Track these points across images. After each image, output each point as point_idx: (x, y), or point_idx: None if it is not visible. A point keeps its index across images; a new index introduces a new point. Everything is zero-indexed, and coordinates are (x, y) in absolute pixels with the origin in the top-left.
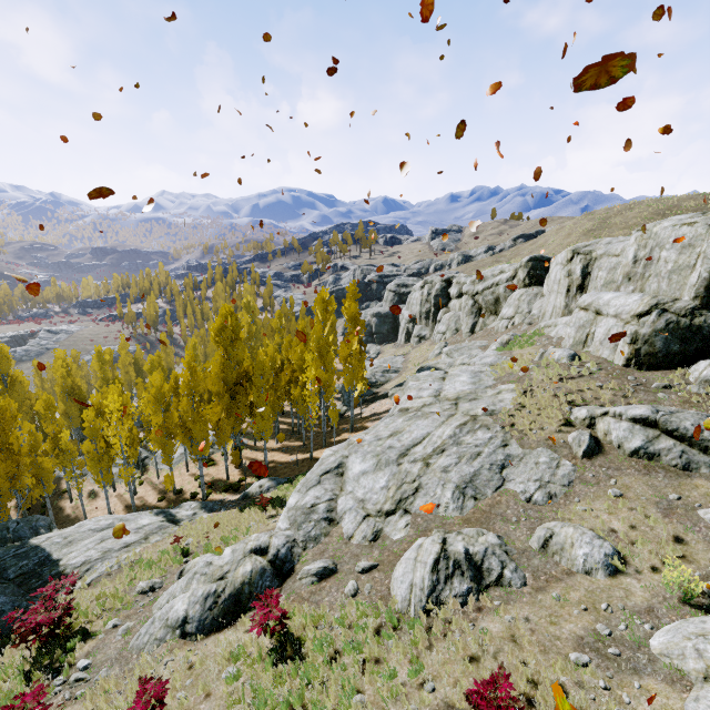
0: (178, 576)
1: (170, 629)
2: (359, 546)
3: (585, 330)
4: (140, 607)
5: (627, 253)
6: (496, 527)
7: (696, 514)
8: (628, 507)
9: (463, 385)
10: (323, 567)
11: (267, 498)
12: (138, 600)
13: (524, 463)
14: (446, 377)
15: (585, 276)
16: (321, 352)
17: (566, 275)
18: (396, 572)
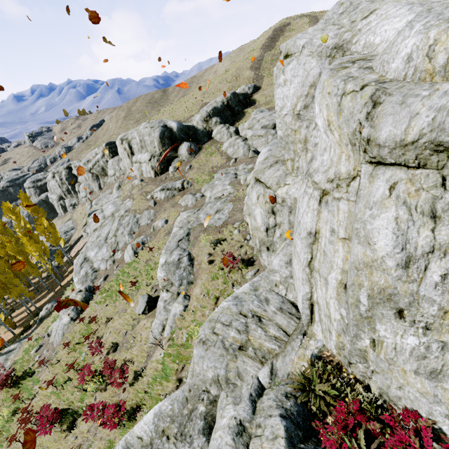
0: (47, 336)
1: (68, 324)
2: (111, 267)
3: (140, 170)
4: (43, 349)
5: (137, 139)
6: (143, 235)
7: (178, 203)
8: (167, 211)
9: (112, 209)
10: (104, 277)
11: (60, 297)
12: (39, 351)
13: (142, 217)
14: (103, 210)
15: (131, 148)
16: (27, 236)
17: (124, 150)
18: (124, 258)
